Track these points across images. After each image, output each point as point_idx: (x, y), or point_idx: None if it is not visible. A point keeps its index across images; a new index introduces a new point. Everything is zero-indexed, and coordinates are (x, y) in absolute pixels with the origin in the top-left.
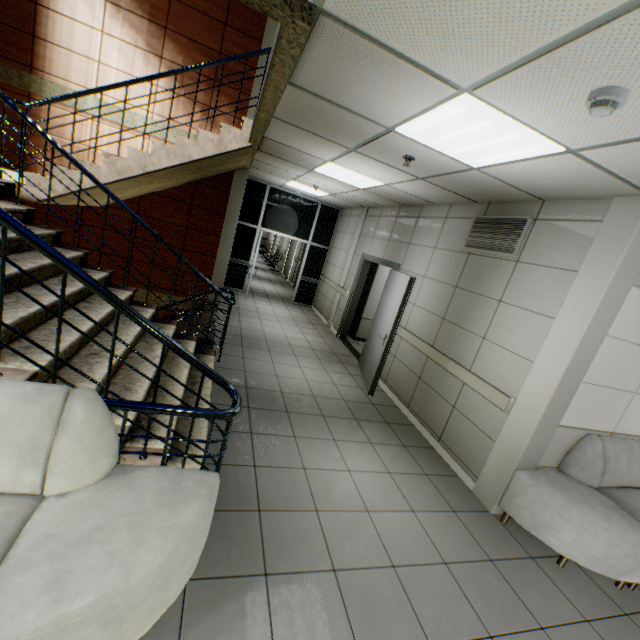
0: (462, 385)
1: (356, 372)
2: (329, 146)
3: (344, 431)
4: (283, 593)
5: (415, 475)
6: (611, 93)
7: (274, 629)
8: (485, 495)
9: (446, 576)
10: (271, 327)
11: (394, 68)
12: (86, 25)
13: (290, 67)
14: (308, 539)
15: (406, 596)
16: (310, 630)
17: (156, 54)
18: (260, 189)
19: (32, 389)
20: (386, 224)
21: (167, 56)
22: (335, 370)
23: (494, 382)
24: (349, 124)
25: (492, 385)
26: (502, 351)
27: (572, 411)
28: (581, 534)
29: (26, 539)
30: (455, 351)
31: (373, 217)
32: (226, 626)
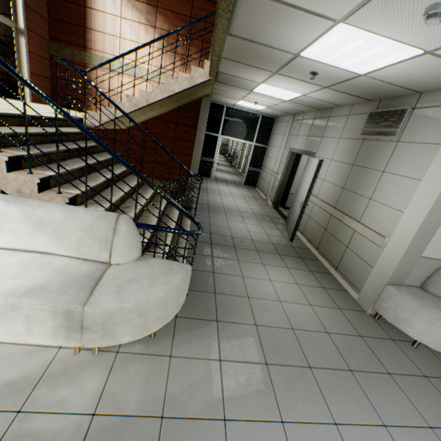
0: (353, 232)
1: (283, 228)
2: (260, 72)
3: (270, 260)
4: (226, 330)
5: (315, 287)
6: (438, 7)
7: (220, 343)
8: (364, 302)
9: (326, 338)
10: (227, 200)
11: (290, 14)
12: (112, 15)
13: (226, 25)
14: (242, 309)
15: (298, 343)
16: (239, 347)
17: (152, 26)
18: (220, 109)
19: (103, 214)
20: (306, 125)
21: (158, 26)
22: (268, 226)
23: (375, 228)
24: (269, 55)
25: (373, 230)
26: (382, 207)
27: (433, 247)
28: (429, 326)
29: (105, 278)
30: (350, 209)
31: (298, 121)
32: (196, 338)
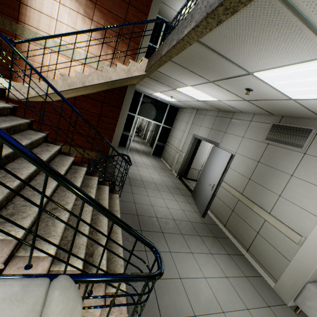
0: (264, 221)
1: (191, 201)
2: (196, 78)
3: (195, 245)
4: None
5: (240, 278)
6: None
7: None
8: (283, 293)
9: None
10: (143, 171)
11: (294, 34)
12: None
13: (211, 28)
14: None
15: None
16: None
17: (89, 18)
18: (138, 95)
19: (18, 288)
20: (209, 119)
21: (95, 19)
22: (181, 200)
23: (288, 224)
24: (221, 68)
25: (287, 226)
26: (294, 206)
27: None
28: None
29: None
30: (258, 200)
31: (200, 114)
32: None
